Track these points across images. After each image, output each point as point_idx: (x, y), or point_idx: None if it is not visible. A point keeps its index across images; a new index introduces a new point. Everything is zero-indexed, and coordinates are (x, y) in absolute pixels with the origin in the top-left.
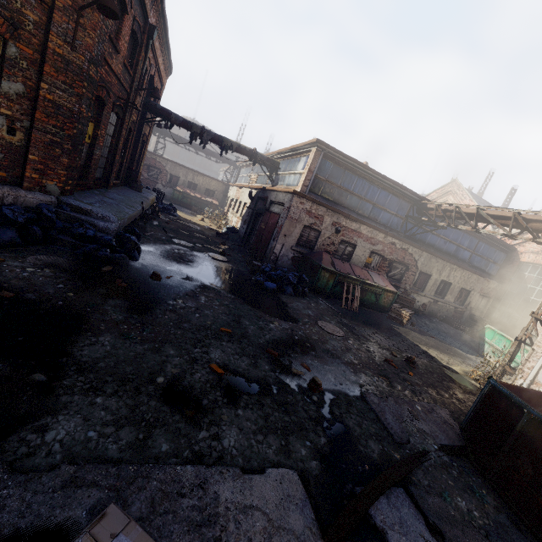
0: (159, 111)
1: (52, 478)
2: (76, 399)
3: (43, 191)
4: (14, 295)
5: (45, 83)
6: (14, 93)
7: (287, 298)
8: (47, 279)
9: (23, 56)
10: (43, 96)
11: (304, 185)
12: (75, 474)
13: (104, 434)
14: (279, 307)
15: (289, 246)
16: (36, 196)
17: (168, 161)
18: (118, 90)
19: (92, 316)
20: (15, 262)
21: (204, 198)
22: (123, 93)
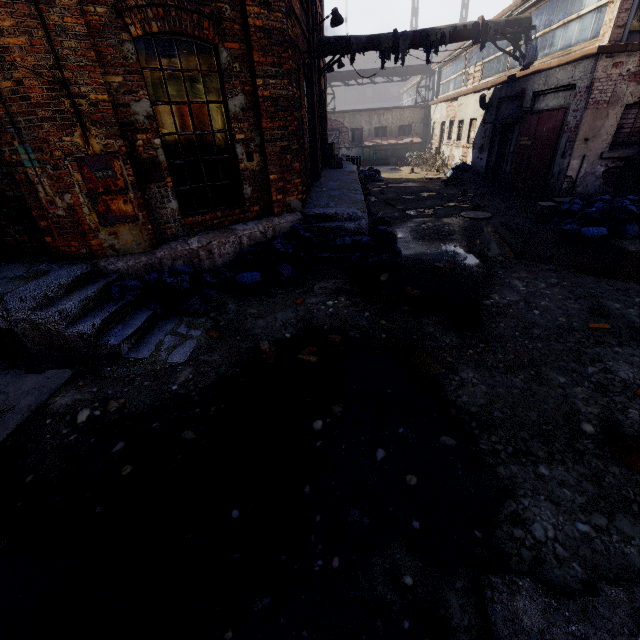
0: (336, 45)
1: (609, 609)
2: (515, 471)
3: (289, 211)
4: (341, 338)
5: (259, 78)
6: (239, 110)
7: (634, 244)
8: (349, 309)
9: (233, 57)
10: (262, 97)
11: (616, 26)
12: (634, 604)
13: (597, 527)
14: (634, 264)
15: (595, 156)
16: (287, 219)
17: (344, 114)
18: (301, 42)
19: (425, 345)
20: (311, 298)
21: (401, 141)
22: (304, 44)
